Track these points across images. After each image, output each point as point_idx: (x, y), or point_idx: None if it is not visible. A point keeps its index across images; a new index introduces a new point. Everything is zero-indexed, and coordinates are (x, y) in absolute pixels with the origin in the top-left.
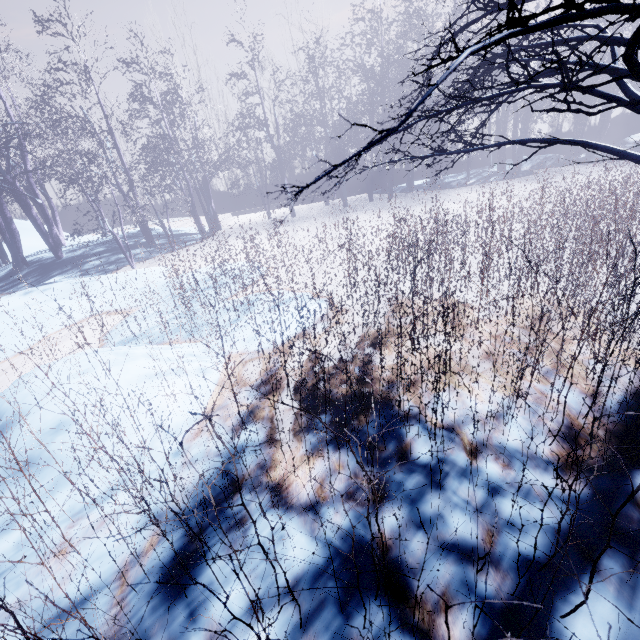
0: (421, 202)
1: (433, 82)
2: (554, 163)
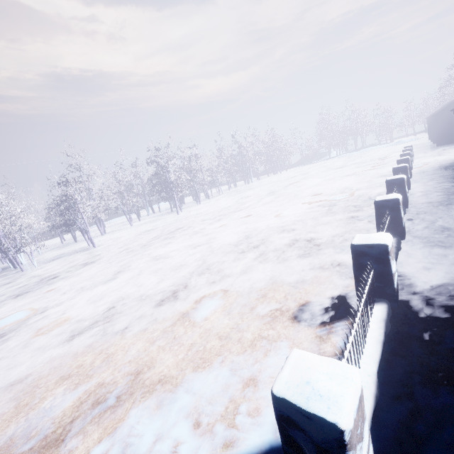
0: None
1: None
2: None
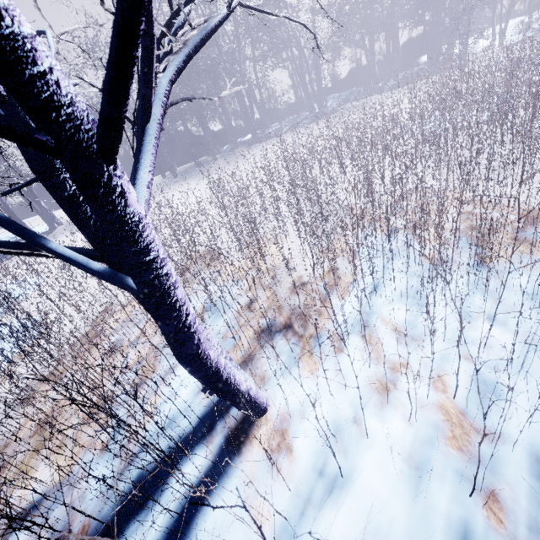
0: (234, 162)
1: (220, 45)
2: (356, 97)
